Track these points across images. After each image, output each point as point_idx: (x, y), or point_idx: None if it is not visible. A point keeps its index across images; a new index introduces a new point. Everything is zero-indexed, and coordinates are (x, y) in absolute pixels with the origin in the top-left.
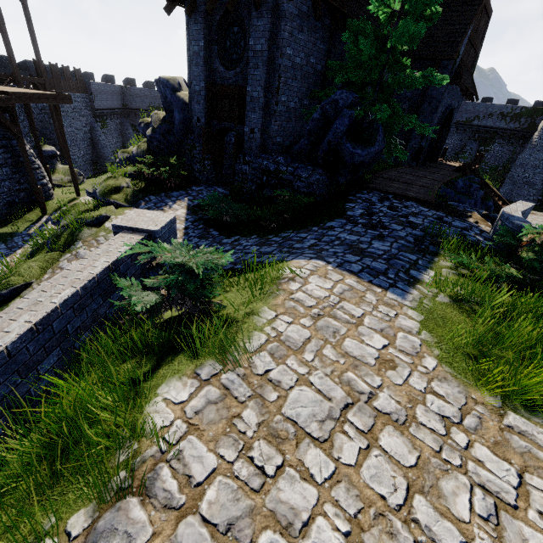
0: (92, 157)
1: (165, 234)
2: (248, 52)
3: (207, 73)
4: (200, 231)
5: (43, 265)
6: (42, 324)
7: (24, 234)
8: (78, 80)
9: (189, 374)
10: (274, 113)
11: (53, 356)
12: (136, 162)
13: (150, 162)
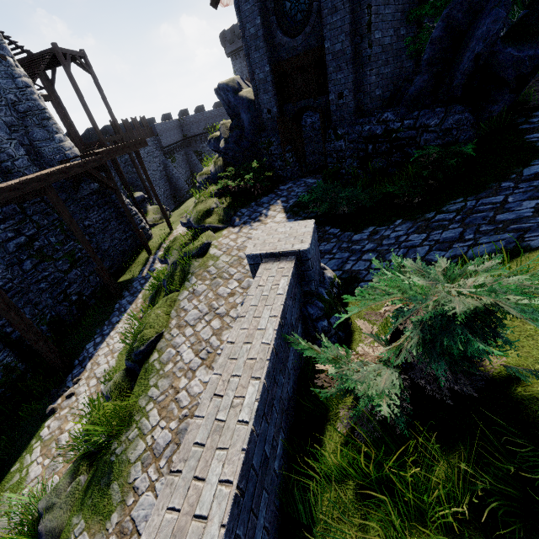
0: (170, 192)
1: (312, 250)
2: None
3: (269, 53)
4: None
5: (168, 311)
6: (243, 475)
7: (139, 278)
8: (145, 126)
9: None
10: (368, 59)
11: (260, 511)
12: (216, 180)
13: (232, 174)
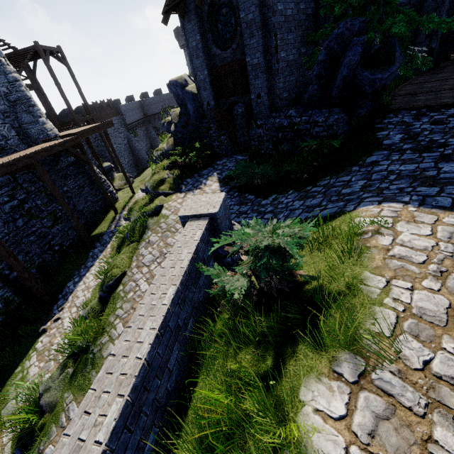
0: (133, 161)
1: (222, 213)
2: (240, 26)
3: (207, 61)
4: (237, 198)
5: (130, 256)
6: (163, 327)
7: (108, 232)
8: (112, 107)
9: (327, 373)
10: (276, 71)
11: (174, 351)
12: (168, 155)
13: (180, 152)
